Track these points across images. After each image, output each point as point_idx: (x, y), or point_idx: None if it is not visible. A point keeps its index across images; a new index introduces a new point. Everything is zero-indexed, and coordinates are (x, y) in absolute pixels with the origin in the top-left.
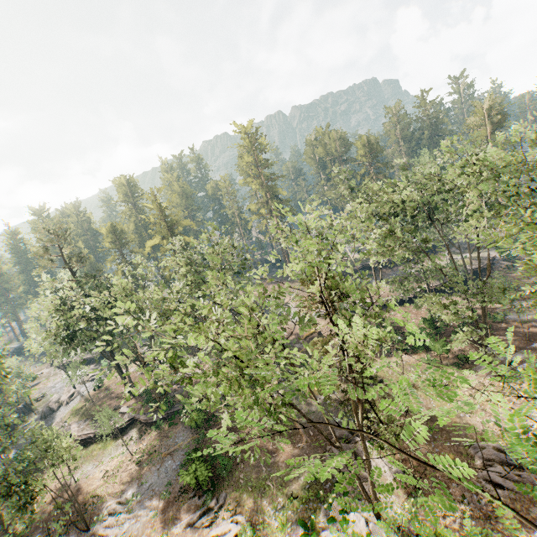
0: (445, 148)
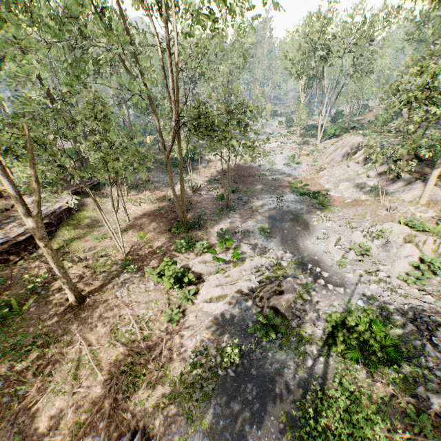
0: None
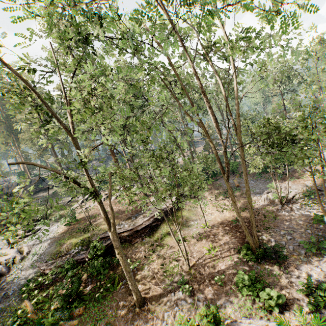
0: None
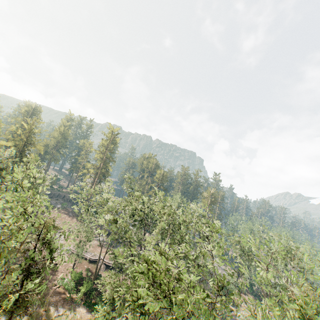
0: (160, 195)
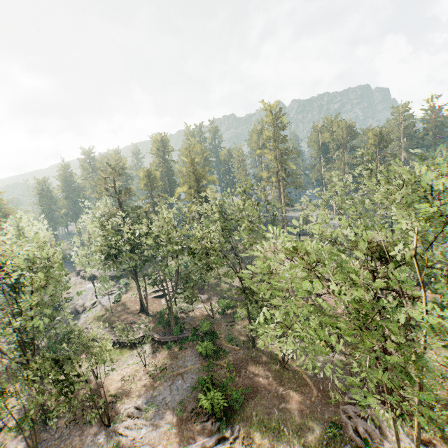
0: None
